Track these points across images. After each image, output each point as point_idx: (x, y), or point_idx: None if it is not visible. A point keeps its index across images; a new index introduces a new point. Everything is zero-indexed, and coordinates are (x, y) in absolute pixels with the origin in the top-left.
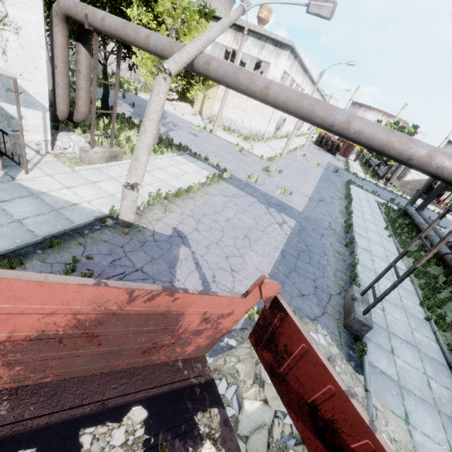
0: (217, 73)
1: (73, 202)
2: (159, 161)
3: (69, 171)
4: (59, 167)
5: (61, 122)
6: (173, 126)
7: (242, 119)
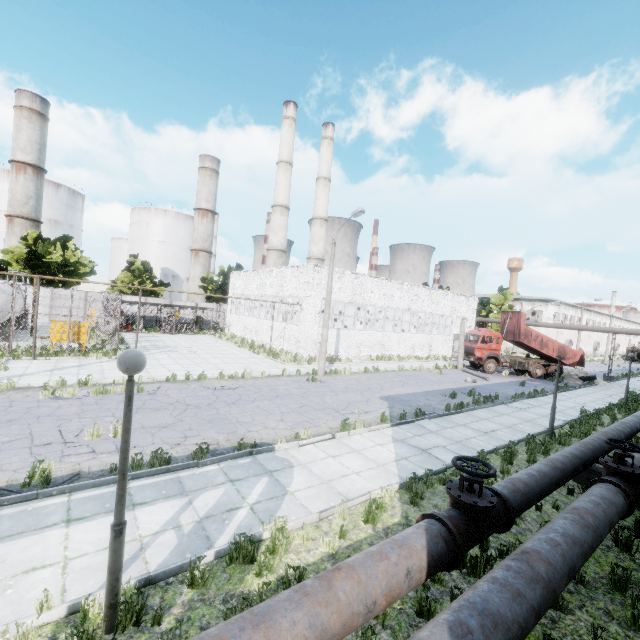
0: (531, 324)
1: None
2: None
3: None
4: None
5: None
6: None
7: None
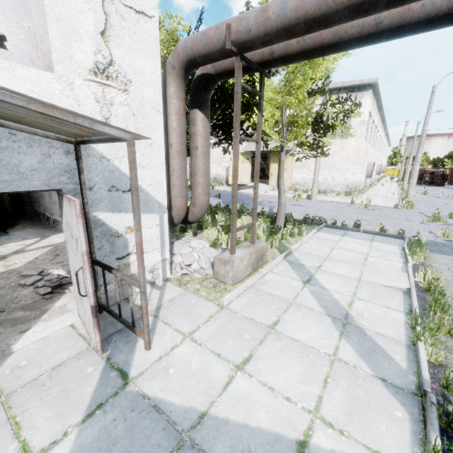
0: None
1: (288, 435)
2: (309, 246)
3: (214, 310)
4: (194, 305)
5: (175, 226)
6: (269, 203)
7: (332, 176)
